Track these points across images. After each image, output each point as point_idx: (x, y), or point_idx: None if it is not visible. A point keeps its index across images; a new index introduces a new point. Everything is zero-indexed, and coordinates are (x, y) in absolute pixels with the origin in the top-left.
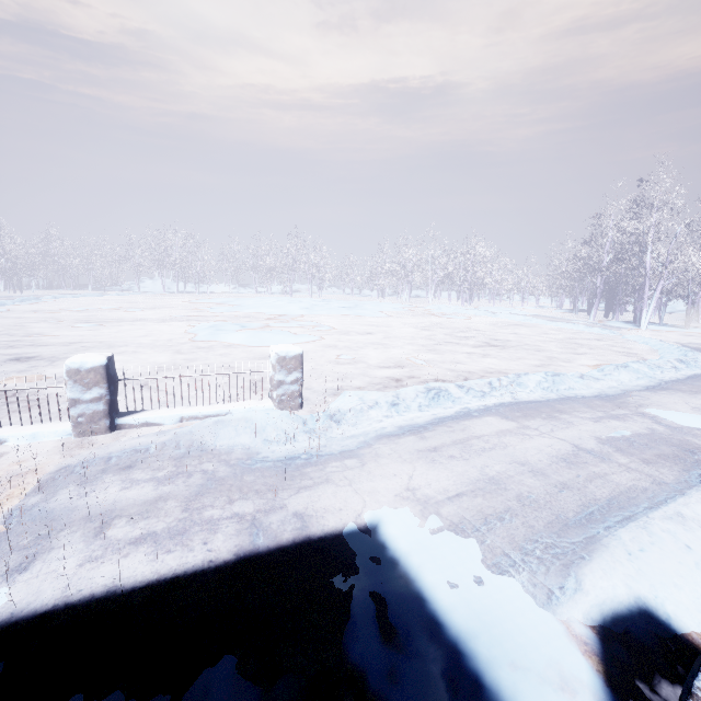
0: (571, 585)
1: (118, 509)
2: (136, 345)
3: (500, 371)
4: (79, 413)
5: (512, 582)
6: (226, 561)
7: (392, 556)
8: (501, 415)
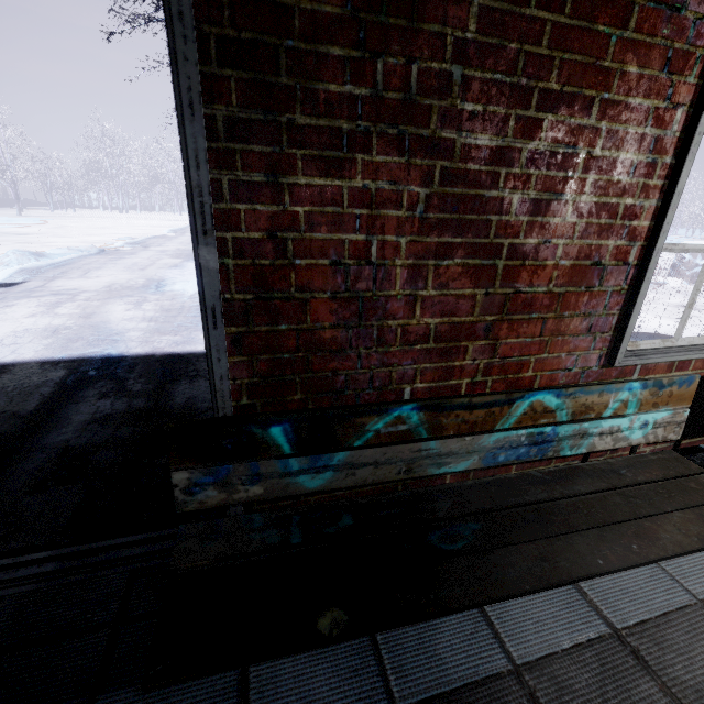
0: None
1: None
2: None
3: None
4: (695, 271)
5: None
6: None
7: None
8: None
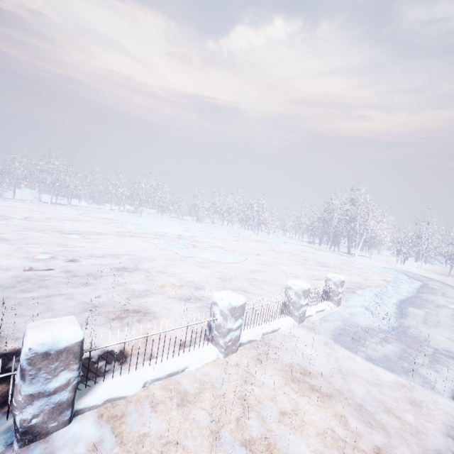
0: None
1: (401, 354)
2: (152, 258)
3: (356, 282)
4: (301, 311)
5: None
6: None
7: None
8: (411, 307)
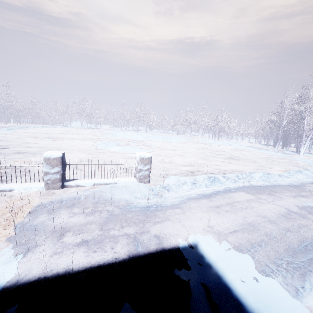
0: (307, 286)
1: (68, 227)
2: (70, 149)
3: (238, 171)
4: (48, 179)
5: (274, 281)
6: (123, 259)
7: (208, 262)
8: (246, 192)
